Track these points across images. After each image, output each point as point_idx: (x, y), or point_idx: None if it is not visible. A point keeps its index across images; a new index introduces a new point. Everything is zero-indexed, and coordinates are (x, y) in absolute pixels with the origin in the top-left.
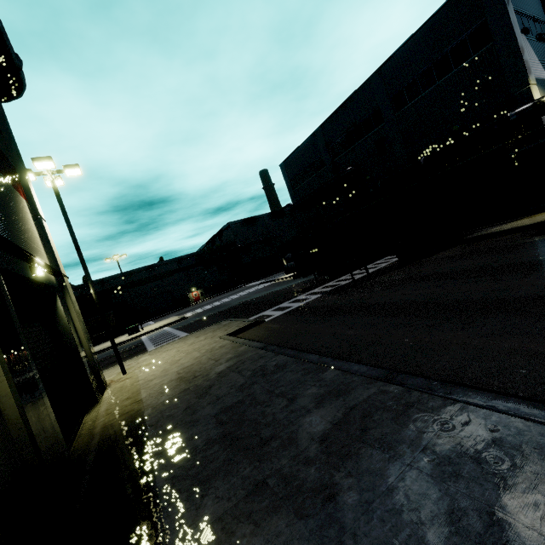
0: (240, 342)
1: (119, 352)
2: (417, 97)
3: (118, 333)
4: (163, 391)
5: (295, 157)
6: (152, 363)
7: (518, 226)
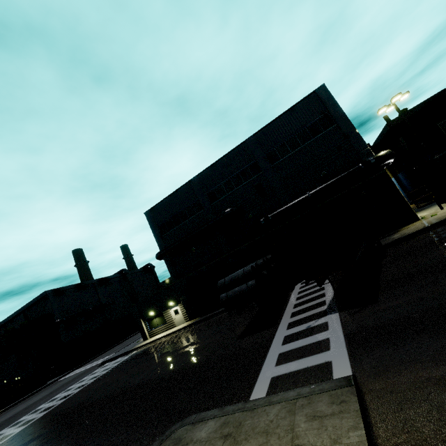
0: None
1: None
2: (287, 155)
3: None
4: None
5: (166, 204)
6: None
7: (430, 225)
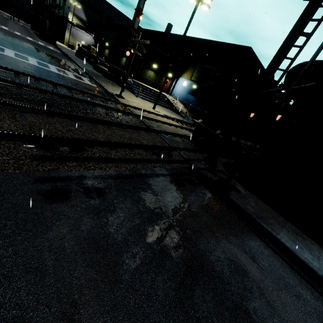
0: None
1: None
2: None
3: None
4: None
5: None
6: None
7: None
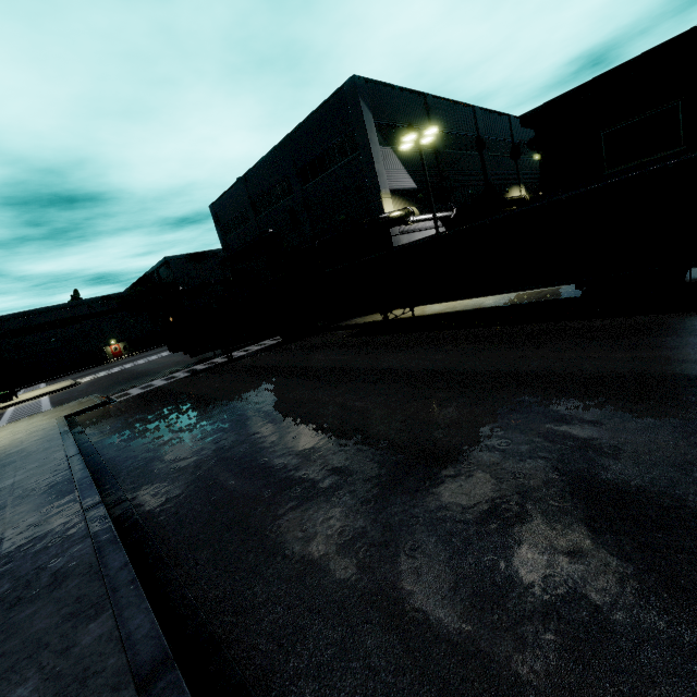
0: (59, 426)
1: None
2: (317, 178)
3: None
4: None
5: (224, 203)
6: None
7: (355, 323)
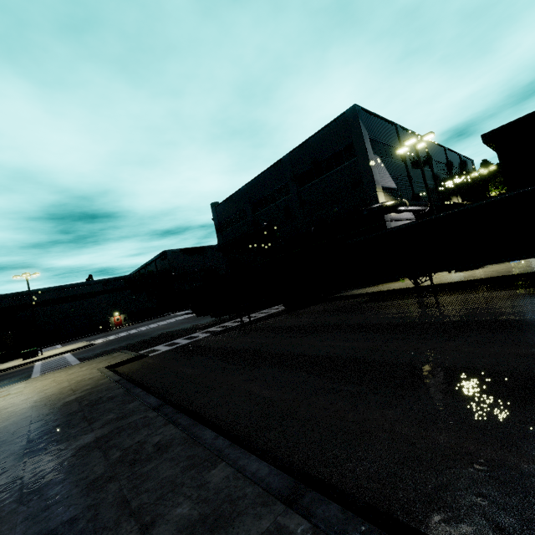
0: (107, 375)
1: (2, 378)
2: (313, 181)
3: (15, 356)
4: (8, 418)
5: (225, 205)
6: (22, 391)
7: (361, 293)
